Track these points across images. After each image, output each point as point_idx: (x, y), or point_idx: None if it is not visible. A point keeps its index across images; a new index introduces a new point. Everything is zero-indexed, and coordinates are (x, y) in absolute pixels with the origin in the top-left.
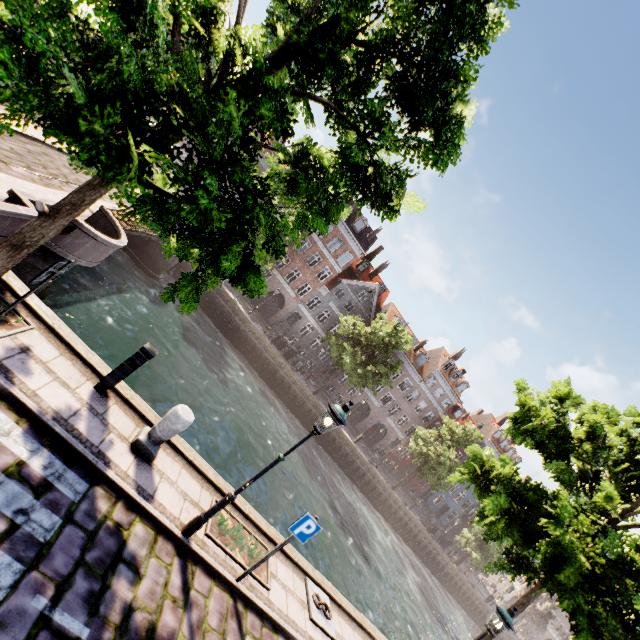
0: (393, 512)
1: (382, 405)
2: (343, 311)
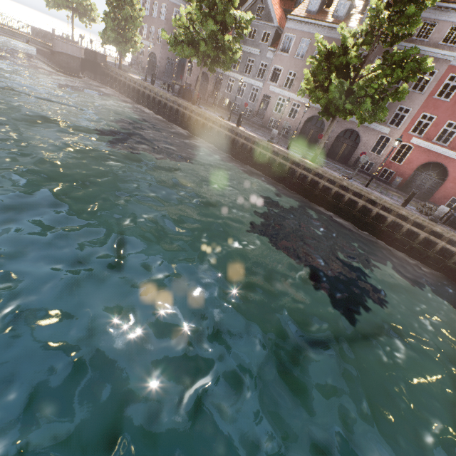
0: (317, 187)
1: None
2: (249, 43)
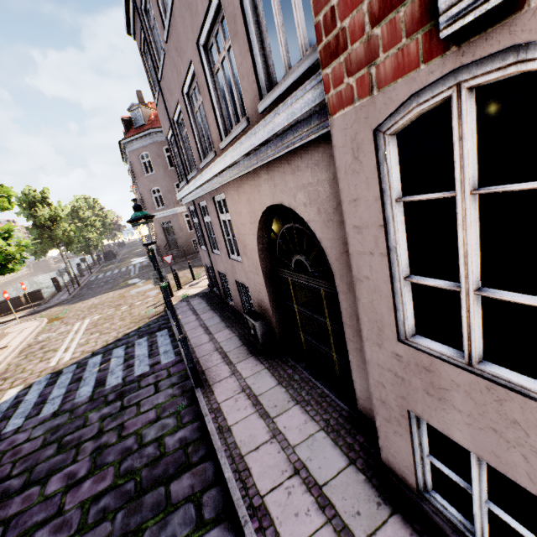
0: None
1: None
2: None
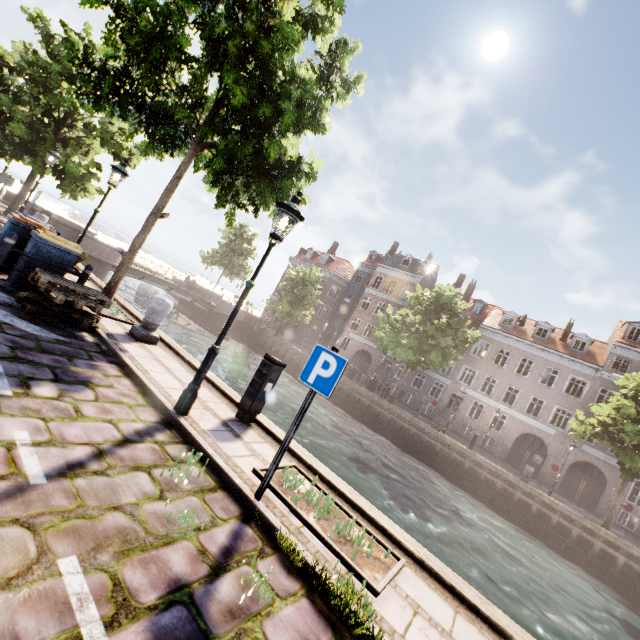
0: (635, 578)
1: (559, 429)
2: None
